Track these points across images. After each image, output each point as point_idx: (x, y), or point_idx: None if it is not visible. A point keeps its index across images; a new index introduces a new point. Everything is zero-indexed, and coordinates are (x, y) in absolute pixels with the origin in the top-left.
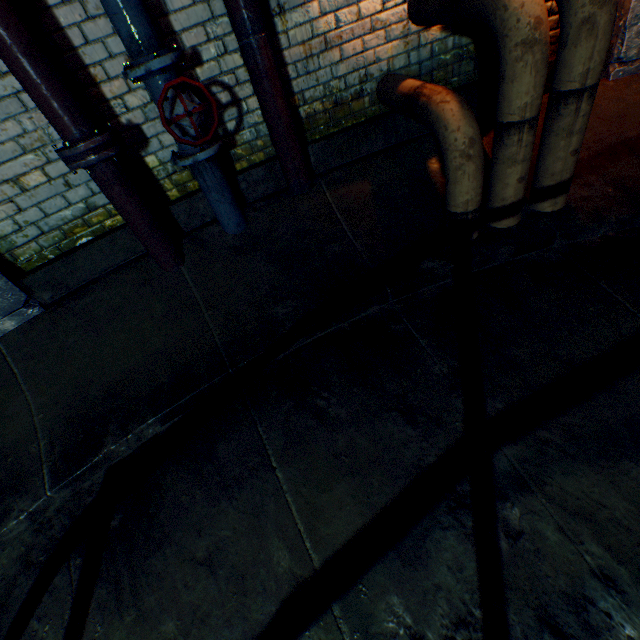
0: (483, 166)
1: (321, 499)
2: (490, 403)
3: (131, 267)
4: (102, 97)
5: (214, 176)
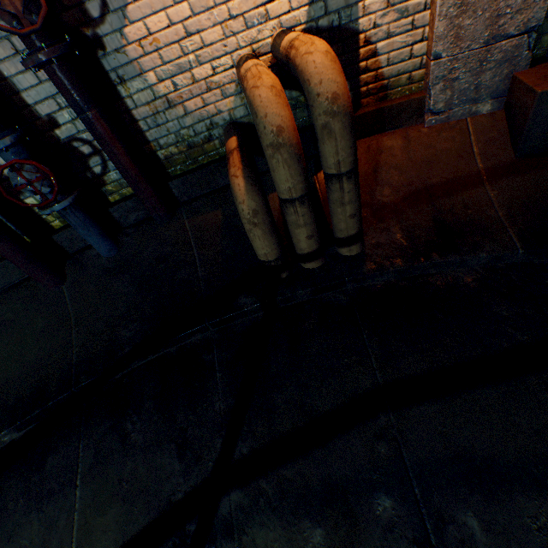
0: (272, 228)
1: (96, 521)
2: (240, 446)
3: (23, 286)
4: None
5: (77, 217)
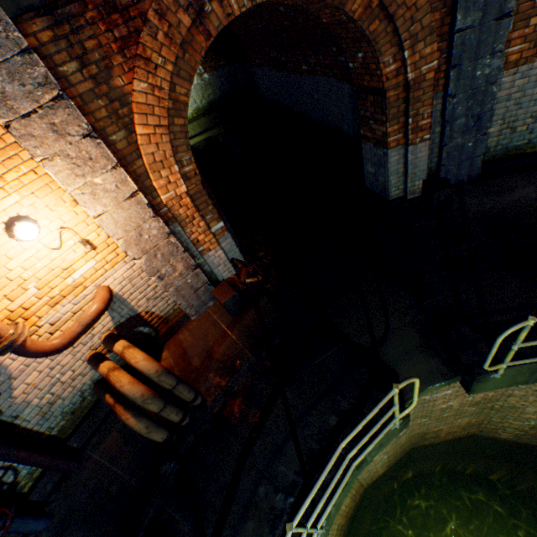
0: (159, 425)
1: None
2: (208, 531)
3: None
4: None
5: (18, 522)
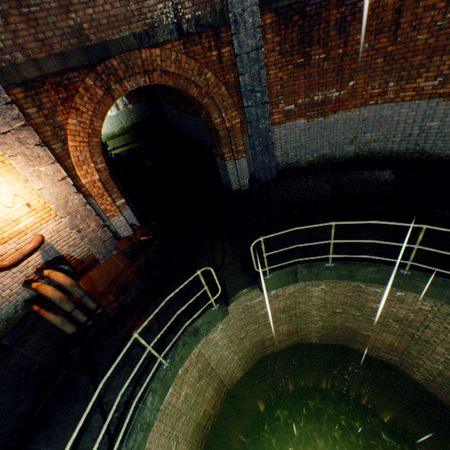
0: (70, 321)
1: (64, 441)
2: (98, 379)
3: None
4: None
5: None
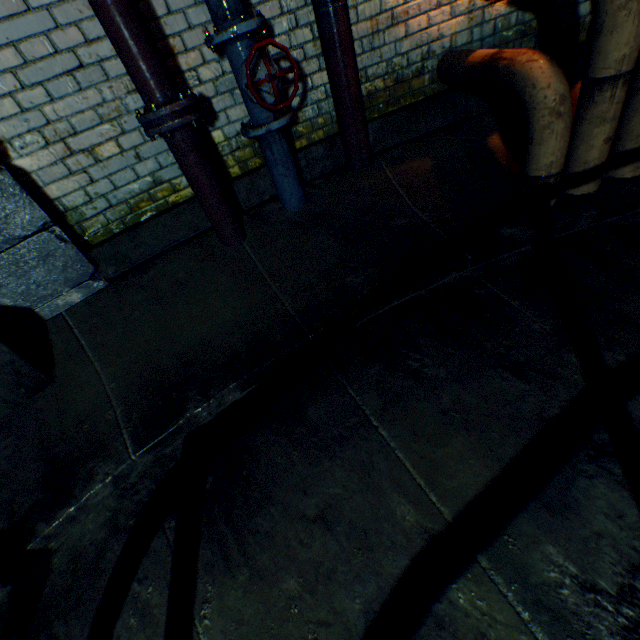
0: (570, 125)
1: (437, 454)
2: (608, 356)
3: (193, 243)
4: (178, 69)
5: (282, 148)
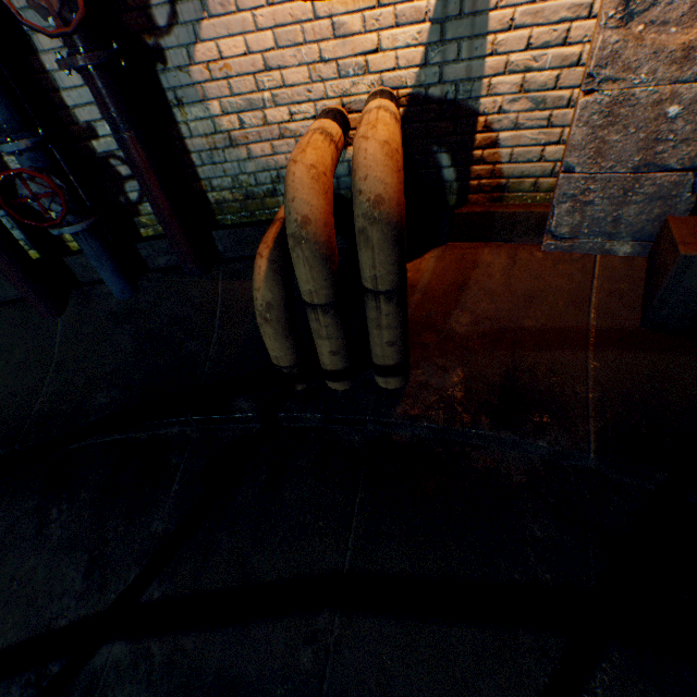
0: (289, 330)
1: None
2: (154, 587)
3: (17, 305)
4: None
5: (91, 246)
